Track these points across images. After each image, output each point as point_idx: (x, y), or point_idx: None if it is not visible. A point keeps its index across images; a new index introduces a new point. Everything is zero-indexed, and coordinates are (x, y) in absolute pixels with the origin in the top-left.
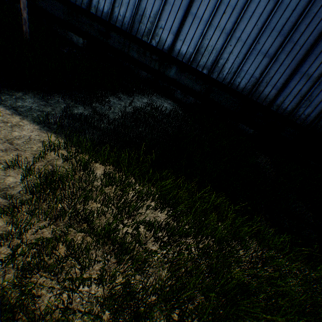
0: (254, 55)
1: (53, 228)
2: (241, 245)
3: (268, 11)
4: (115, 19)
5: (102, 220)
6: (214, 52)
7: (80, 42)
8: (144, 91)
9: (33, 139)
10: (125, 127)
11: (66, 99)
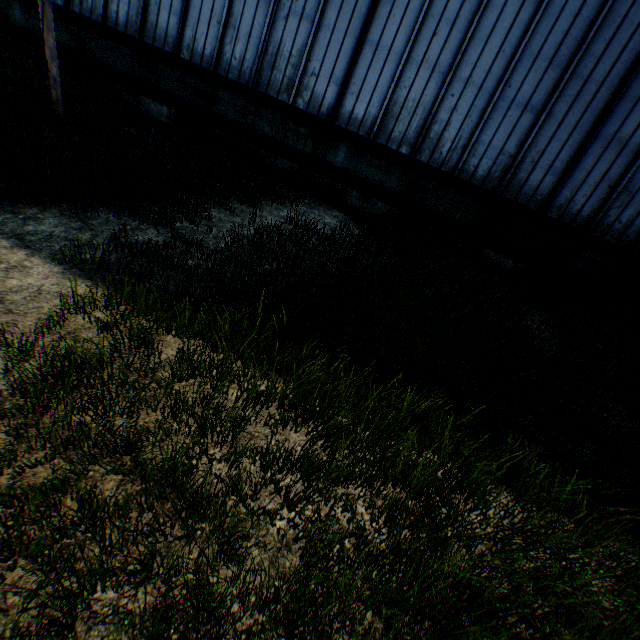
0: (502, 109)
1: (54, 465)
2: (474, 500)
3: (523, 22)
4: (227, 67)
5: (166, 449)
6: (419, 110)
7: (164, 114)
8: (283, 196)
9: (47, 291)
10: (236, 264)
11: (124, 216)
